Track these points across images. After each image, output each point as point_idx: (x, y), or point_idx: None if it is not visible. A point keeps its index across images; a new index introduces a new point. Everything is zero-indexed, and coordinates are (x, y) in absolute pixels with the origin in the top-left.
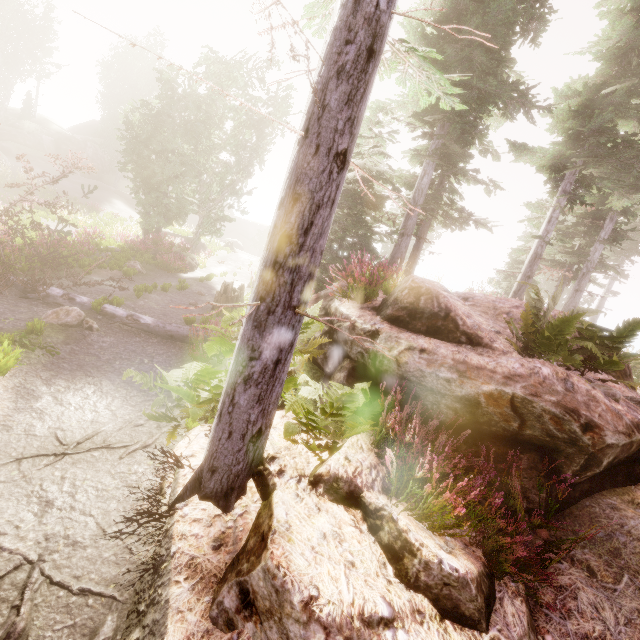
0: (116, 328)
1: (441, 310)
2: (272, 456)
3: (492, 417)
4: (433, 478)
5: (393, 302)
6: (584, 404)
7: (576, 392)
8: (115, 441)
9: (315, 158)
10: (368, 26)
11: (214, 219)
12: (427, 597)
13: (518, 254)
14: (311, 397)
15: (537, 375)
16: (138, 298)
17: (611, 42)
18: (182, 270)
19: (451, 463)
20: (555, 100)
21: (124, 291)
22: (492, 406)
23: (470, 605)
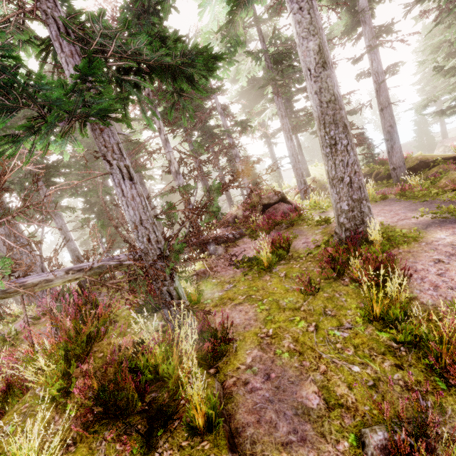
0: None
1: None
2: None
3: None
4: None
5: None
6: None
7: None
8: None
9: None
10: None
11: None
12: None
13: None
14: None
15: None
16: None
17: None
18: None
19: None
20: None
21: None
22: None
23: None
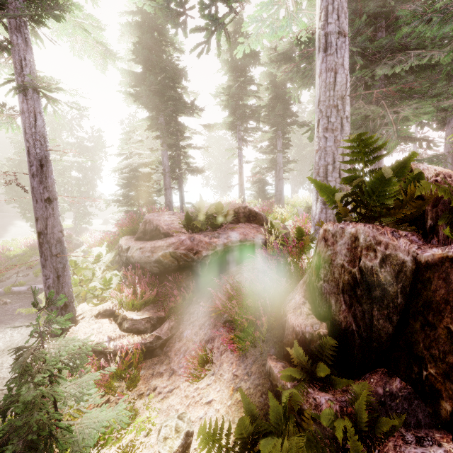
0: (23, 298)
1: (154, 227)
2: (80, 314)
3: (169, 263)
4: (130, 293)
5: (138, 231)
6: (196, 245)
7: (194, 241)
8: (23, 343)
9: (38, 204)
10: (36, 159)
11: (83, 211)
12: (128, 331)
13: (254, 169)
14: (93, 285)
15: (180, 241)
16: (37, 277)
17: (224, 67)
18: (71, 250)
19: (143, 286)
20: (215, 98)
21: (28, 277)
22: (165, 259)
23: (143, 327)
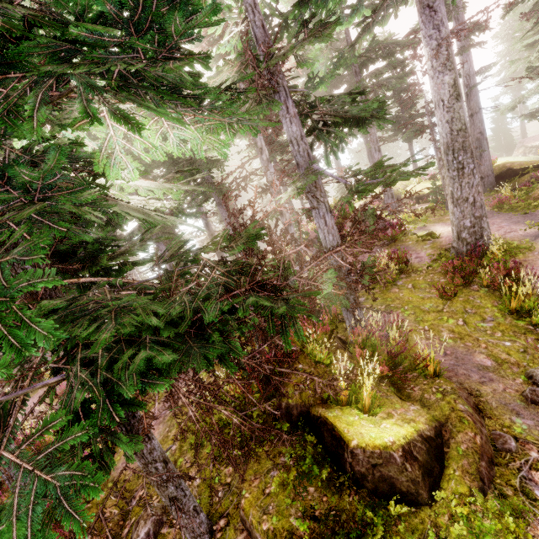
0: None
1: None
2: None
3: None
4: None
5: None
6: None
7: None
8: None
9: None
10: None
11: None
12: None
13: None
14: None
15: None
16: None
17: None
18: None
19: None
20: None
21: None
22: None
23: None
